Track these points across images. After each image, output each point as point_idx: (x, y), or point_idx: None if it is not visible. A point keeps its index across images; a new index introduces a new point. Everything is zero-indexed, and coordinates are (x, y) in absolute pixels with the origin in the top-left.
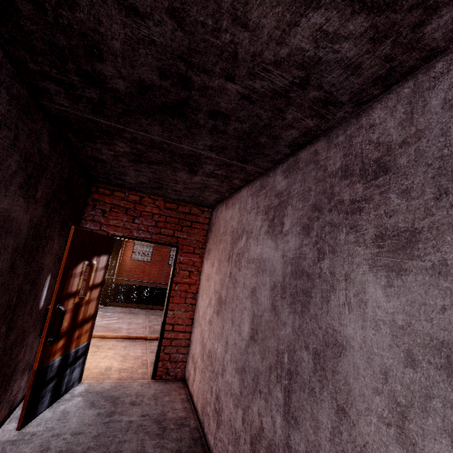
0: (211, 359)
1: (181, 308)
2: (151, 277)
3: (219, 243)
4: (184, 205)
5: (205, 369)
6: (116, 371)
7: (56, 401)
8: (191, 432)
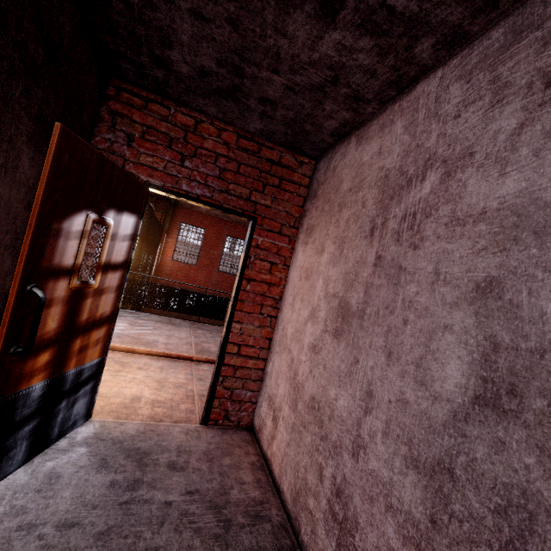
0: (320, 415)
1: (254, 320)
2: (197, 284)
3: (337, 210)
4: (270, 147)
5: (302, 428)
6: (147, 403)
7: (41, 452)
8: (275, 535)
